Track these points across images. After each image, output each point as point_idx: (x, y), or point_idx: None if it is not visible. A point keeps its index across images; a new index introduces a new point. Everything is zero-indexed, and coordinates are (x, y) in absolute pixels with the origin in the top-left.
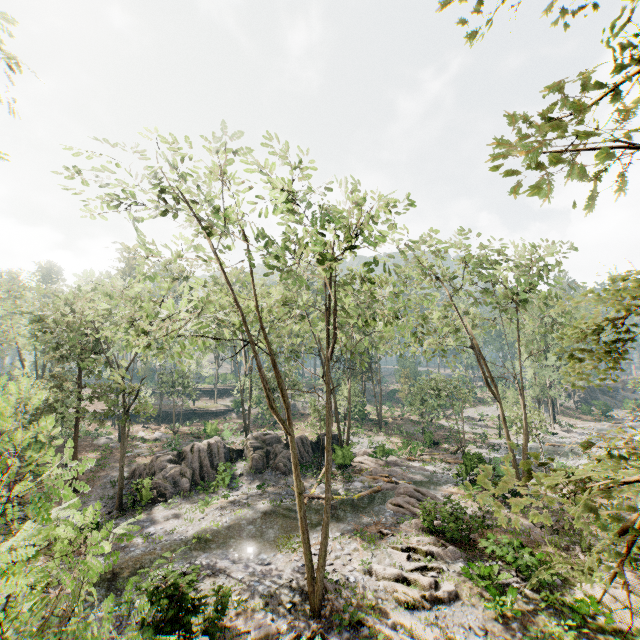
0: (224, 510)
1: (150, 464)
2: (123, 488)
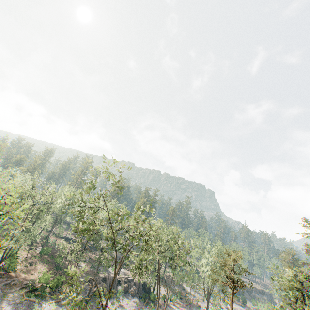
0: (119, 307)
1: (96, 279)
2: (91, 288)
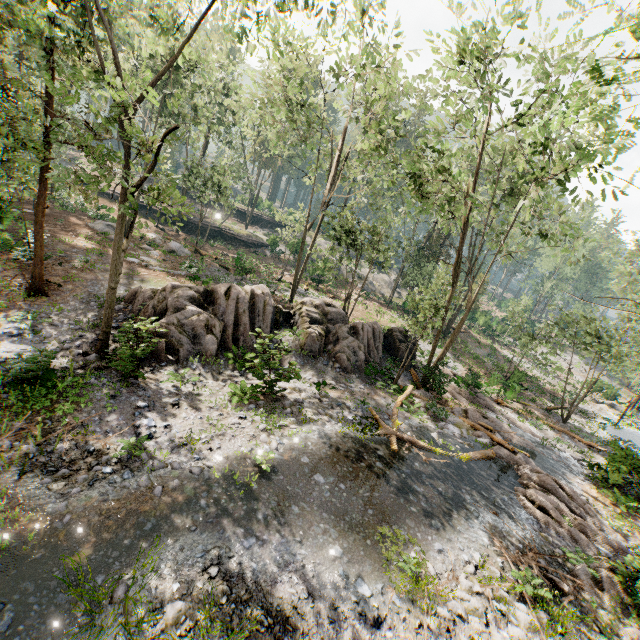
0: (270, 417)
1: (160, 294)
2: (111, 323)
